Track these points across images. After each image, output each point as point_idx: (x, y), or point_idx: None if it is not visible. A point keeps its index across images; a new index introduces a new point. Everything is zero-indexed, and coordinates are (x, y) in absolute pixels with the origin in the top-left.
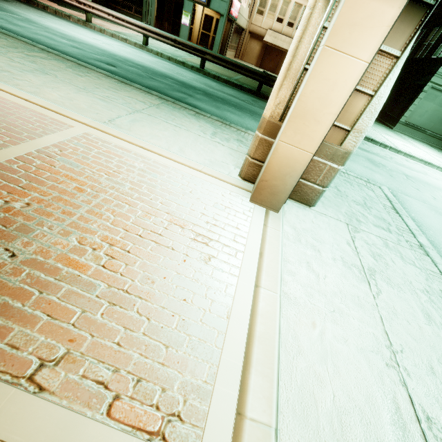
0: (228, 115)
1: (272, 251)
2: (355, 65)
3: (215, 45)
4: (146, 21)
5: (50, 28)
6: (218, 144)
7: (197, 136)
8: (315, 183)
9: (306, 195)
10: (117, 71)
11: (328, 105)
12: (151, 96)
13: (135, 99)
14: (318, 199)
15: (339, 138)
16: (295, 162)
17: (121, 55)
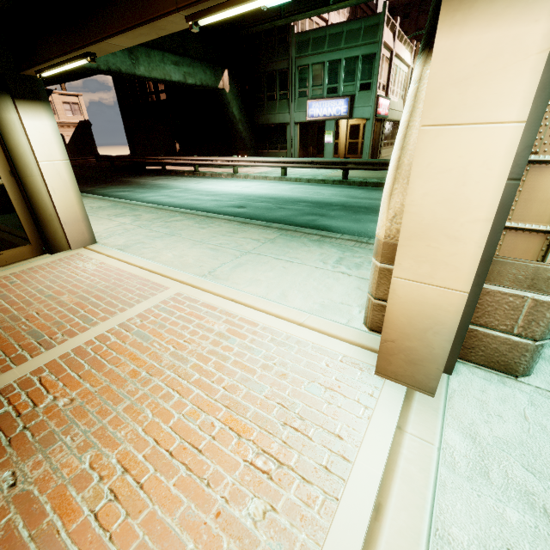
0: (371, 227)
1: (407, 503)
2: (494, 134)
3: (365, 149)
4: (291, 153)
5: (200, 190)
6: (341, 275)
7: (312, 269)
8: (512, 332)
9: (498, 355)
10: (245, 212)
11: (464, 208)
12: (270, 230)
13: (249, 239)
14: (533, 362)
15: (534, 248)
16: (435, 309)
17: (256, 194)
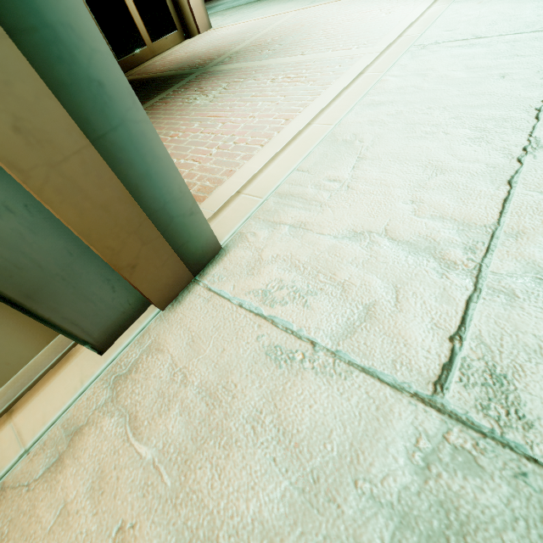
0: None
1: None
2: None
3: None
4: None
5: None
6: None
7: None
8: None
9: None
10: None
11: None
12: None
13: None
14: None
15: None
16: None
17: None
